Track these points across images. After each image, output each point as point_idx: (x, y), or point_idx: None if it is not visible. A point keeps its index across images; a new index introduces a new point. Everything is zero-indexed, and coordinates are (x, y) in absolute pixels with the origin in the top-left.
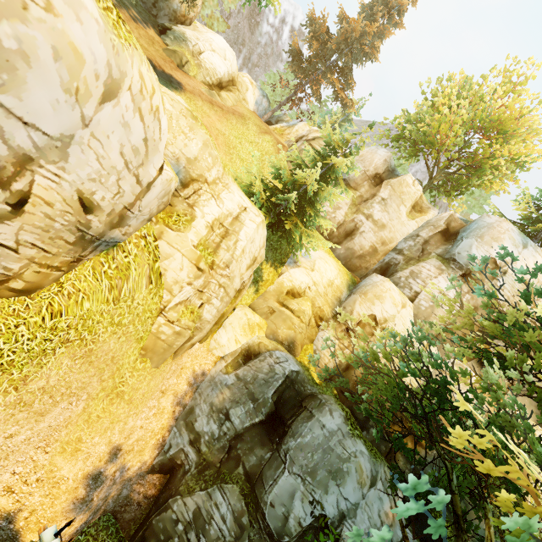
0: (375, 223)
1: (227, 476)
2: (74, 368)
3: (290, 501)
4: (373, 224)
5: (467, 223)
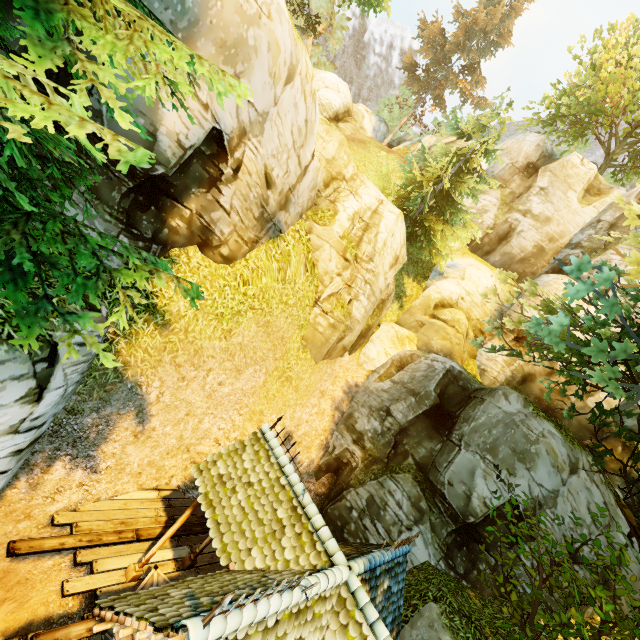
0: (536, 219)
1: (396, 467)
2: (258, 335)
3: (471, 480)
4: (534, 220)
5: None
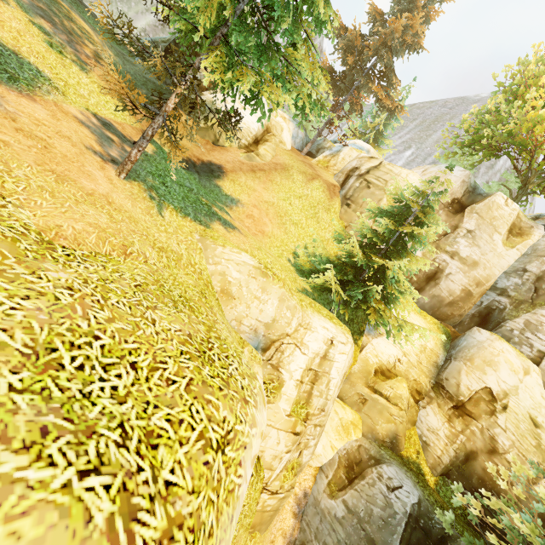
0: (463, 262)
1: None
2: None
3: None
4: (461, 263)
5: None
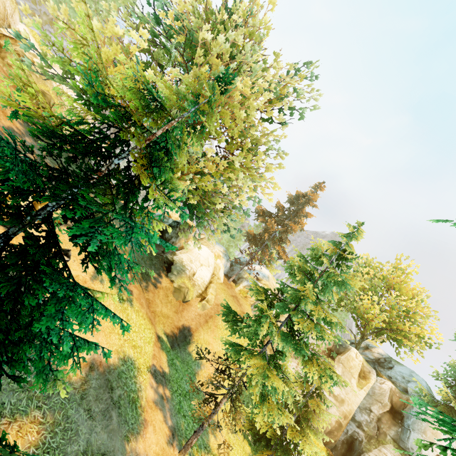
0: (336, 398)
1: None
2: None
3: None
4: (335, 399)
5: (391, 362)
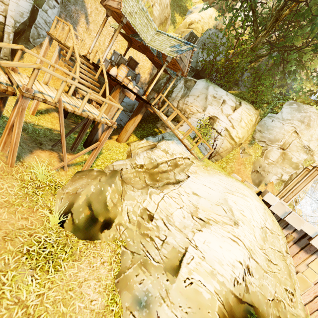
0: None
1: None
2: None
3: (198, 56)
4: None
5: None
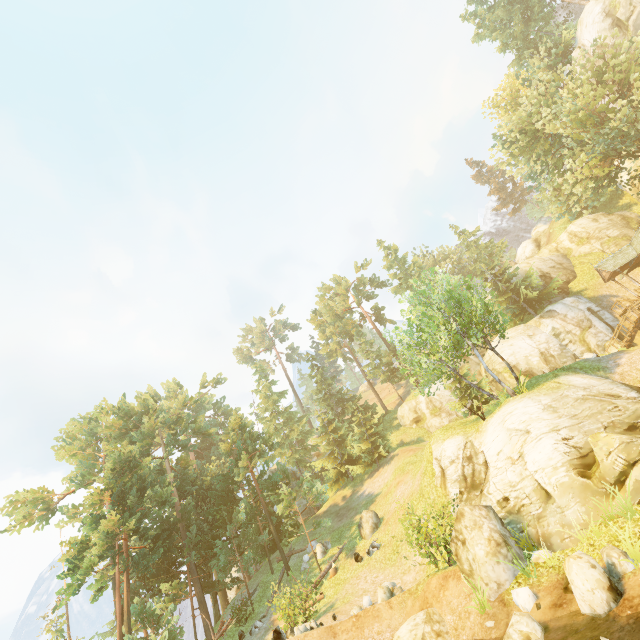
0: None
1: None
2: None
3: None
4: None
5: None
